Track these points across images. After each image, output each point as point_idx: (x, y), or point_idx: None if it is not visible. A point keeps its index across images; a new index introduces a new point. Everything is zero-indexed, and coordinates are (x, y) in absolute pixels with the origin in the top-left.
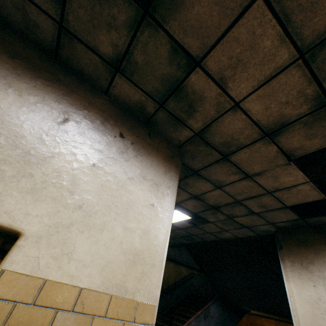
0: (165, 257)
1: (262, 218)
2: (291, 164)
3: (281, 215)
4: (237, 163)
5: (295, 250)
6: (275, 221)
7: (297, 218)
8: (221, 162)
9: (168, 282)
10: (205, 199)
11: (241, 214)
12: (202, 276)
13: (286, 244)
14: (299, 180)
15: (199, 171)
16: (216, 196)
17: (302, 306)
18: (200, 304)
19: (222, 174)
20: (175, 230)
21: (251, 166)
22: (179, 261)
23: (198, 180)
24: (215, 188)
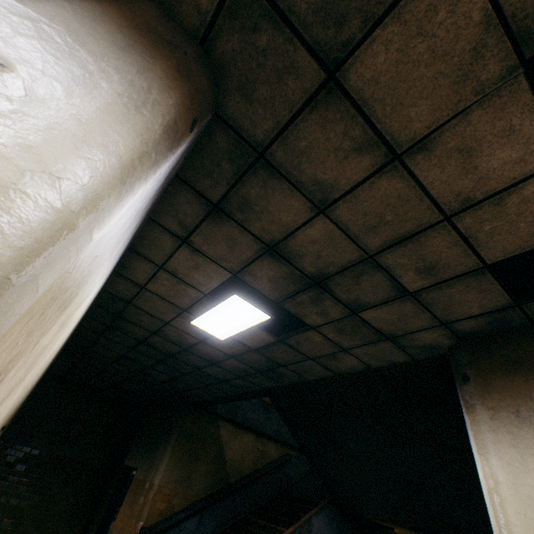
0: (1, 266)
1: (424, 310)
2: (520, 85)
3: (471, 295)
4: (365, 102)
5: (499, 383)
6: (454, 318)
7: (507, 303)
8: (322, 104)
9: (240, 471)
10: (294, 255)
11: (377, 300)
12: (306, 461)
13: (477, 371)
14: (533, 157)
15: (269, 150)
16: (318, 244)
17: (524, 519)
18: (297, 515)
19: (329, 158)
20: (245, 354)
21: (405, 108)
22: (264, 430)
23: (272, 185)
24: (315, 213)
